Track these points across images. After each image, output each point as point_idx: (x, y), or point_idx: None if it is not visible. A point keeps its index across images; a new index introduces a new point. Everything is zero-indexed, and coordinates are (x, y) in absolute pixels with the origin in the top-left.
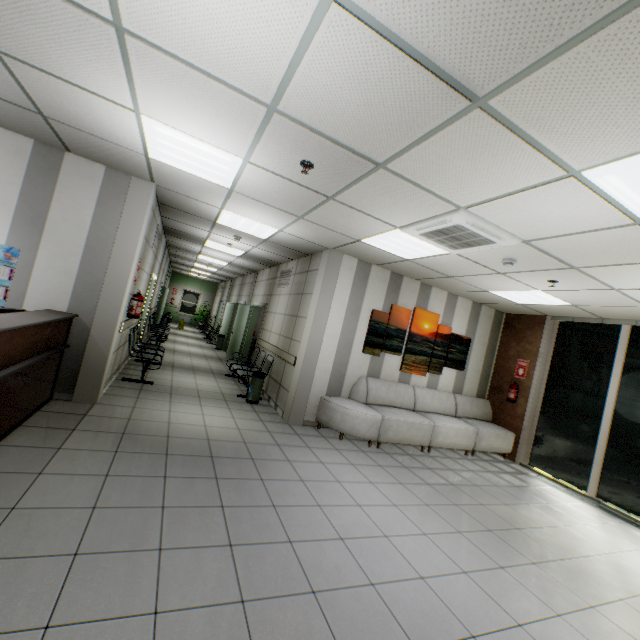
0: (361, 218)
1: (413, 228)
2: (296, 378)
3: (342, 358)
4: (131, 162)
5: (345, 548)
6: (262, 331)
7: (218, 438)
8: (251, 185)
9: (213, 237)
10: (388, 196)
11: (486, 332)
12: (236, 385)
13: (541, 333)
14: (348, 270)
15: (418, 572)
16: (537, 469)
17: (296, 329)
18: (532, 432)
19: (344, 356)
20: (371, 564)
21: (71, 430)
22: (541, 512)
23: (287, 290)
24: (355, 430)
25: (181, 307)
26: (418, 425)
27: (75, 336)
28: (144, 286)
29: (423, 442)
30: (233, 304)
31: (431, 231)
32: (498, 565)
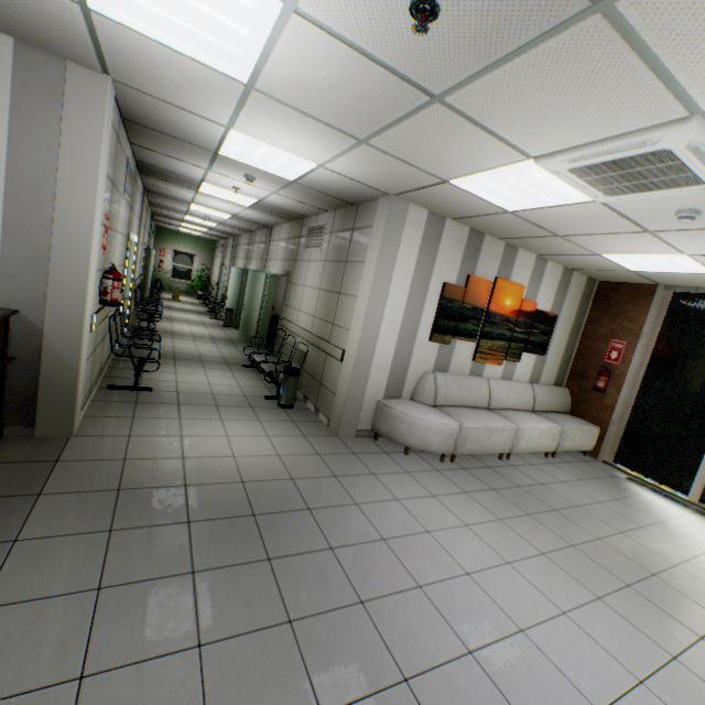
0: (474, 140)
1: (565, 158)
2: (346, 379)
3: (404, 350)
4: (56, 24)
5: (482, 673)
6: (286, 309)
7: (255, 477)
8: (289, 73)
9: (212, 178)
10: (560, 90)
11: (574, 306)
12: (260, 380)
13: (647, 307)
14: (415, 227)
15: (590, 701)
16: (624, 468)
17: (340, 311)
18: (621, 426)
19: (406, 347)
20: (527, 701)
21: (34, 497)
22: (661, 538)
23: (320, 255)
24: (426, 444)
25: (173, 272)
26: (500, 431)
27: (19, 343)
28: (120, 253)
29: (503, 449)
30: (240, 270)
31: (597, 163)
32: (669, 654)
